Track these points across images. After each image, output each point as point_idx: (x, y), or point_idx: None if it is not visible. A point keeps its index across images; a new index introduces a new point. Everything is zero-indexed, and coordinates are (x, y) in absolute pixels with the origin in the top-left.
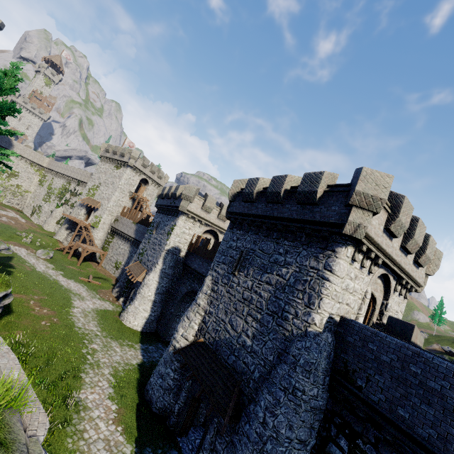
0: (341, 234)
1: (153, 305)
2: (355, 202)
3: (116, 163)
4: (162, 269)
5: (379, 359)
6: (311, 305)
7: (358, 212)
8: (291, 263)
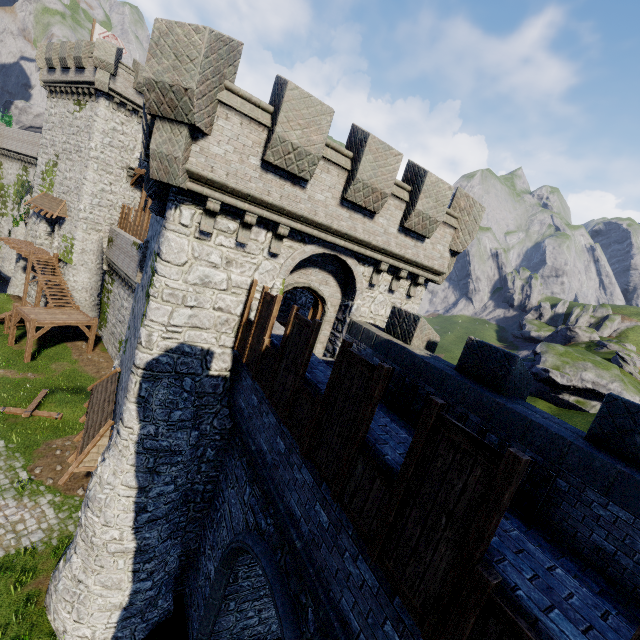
0: None
1: (139, 561)
2: None
3: (75, 93)
4: (140, 439)
5: None
6: None
7: None
8: None
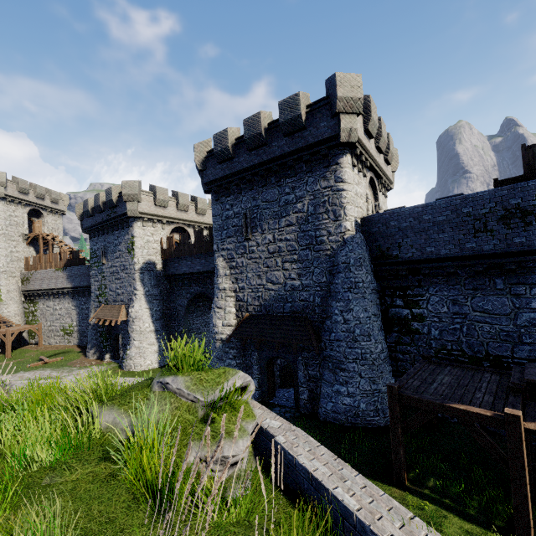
0: (339, 145)
1: (157, 335)
2: (341, 109)
3: None
4: (145, 293)
5: (402, 228)
6: (339, 217)
7: (346, 118)
8: (303, 196)
